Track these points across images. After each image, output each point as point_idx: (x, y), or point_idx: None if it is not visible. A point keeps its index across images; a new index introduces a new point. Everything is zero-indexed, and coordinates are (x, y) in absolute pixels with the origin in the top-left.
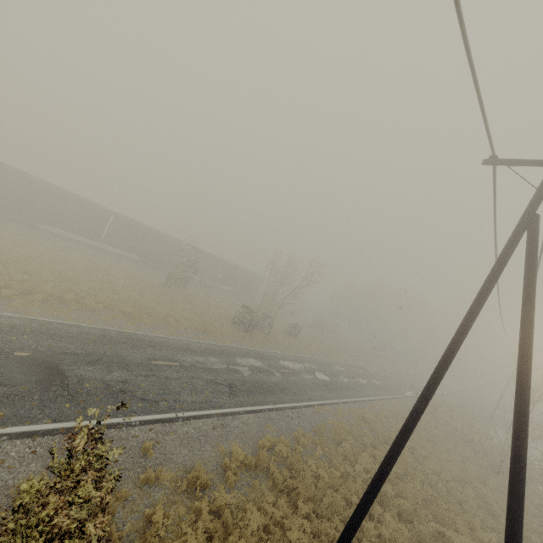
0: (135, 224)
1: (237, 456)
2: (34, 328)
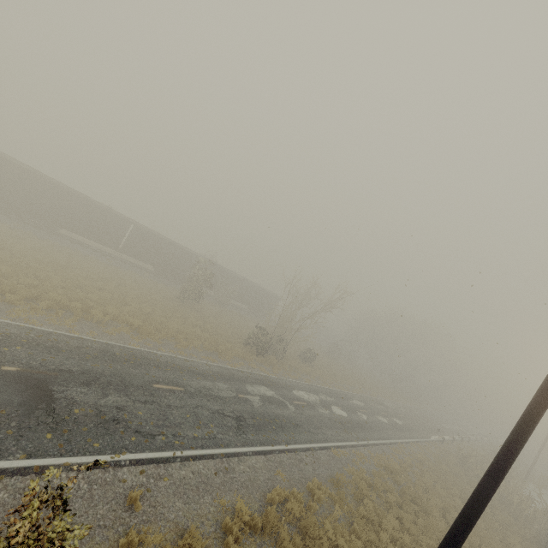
0: (154, 235)
1: (240, 516)
2: (31, 339)
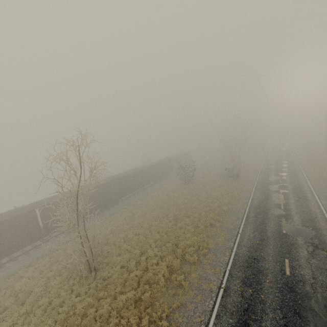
0: (145, 168)
1: None
2: (256, 226)
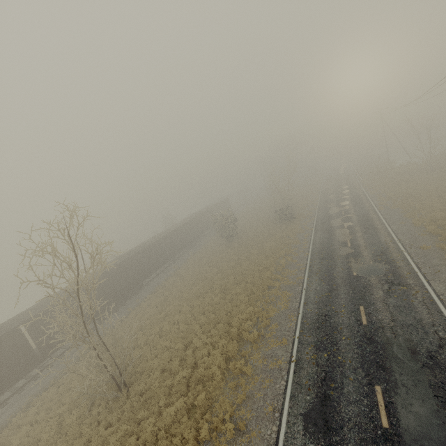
0: (171, 232)
1: (433, 229)
2: (322, 274)
